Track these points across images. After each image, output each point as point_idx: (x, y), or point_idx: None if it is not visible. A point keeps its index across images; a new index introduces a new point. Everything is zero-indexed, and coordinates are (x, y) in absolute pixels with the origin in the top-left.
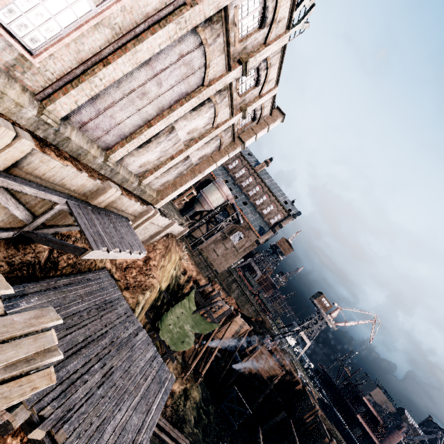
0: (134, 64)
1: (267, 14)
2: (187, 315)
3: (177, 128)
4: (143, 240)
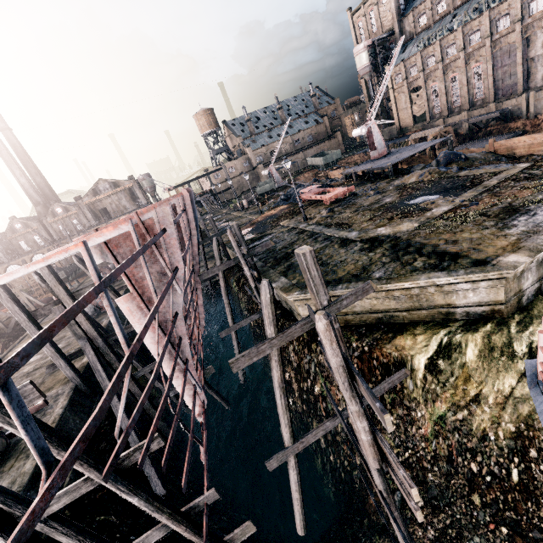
0: (491, 76)
1: (504, 15)
2: None
3: (534, 55)
4: None
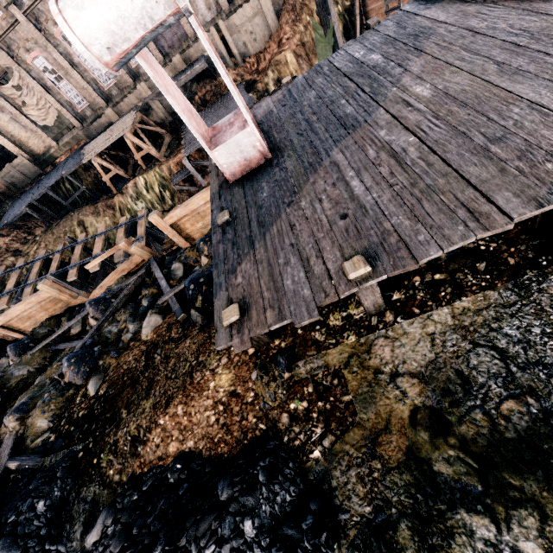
0: None
1: None
2: (324, 45)
3: None
4: (268, 35)
